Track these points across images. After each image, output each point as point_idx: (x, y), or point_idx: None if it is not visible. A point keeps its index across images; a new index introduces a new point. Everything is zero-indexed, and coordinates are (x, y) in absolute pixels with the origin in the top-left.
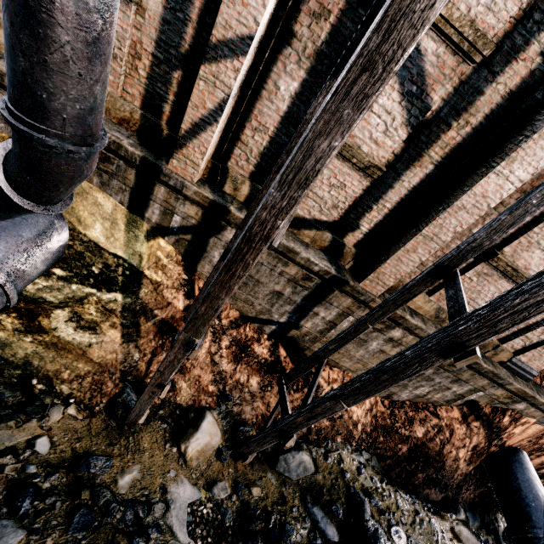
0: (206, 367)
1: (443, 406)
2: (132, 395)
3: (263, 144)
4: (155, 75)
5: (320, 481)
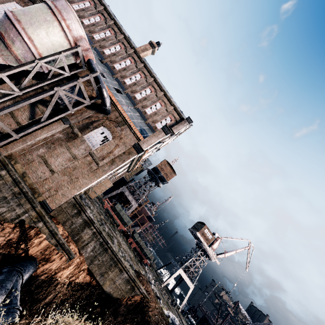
0: None
1: (9, 223)
2: None
3: None
4: None
5: None
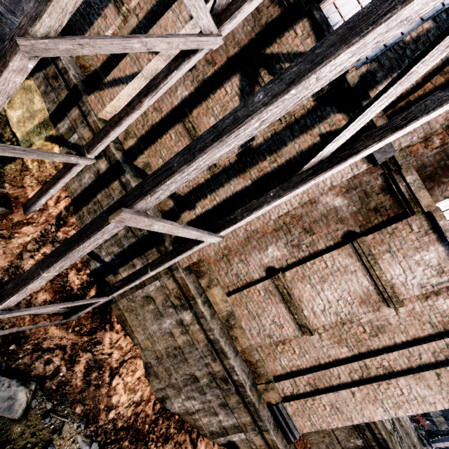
0: (10, 255)
1: (206, 438)
2: None
3: (156, 120)
4: (116, 54)
5: (14, 434)
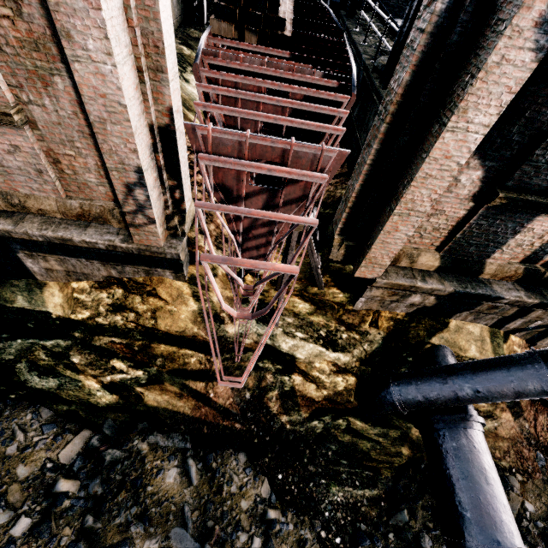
0: None
1: None
2: (541, 454)
3: None
4: None
5: None
